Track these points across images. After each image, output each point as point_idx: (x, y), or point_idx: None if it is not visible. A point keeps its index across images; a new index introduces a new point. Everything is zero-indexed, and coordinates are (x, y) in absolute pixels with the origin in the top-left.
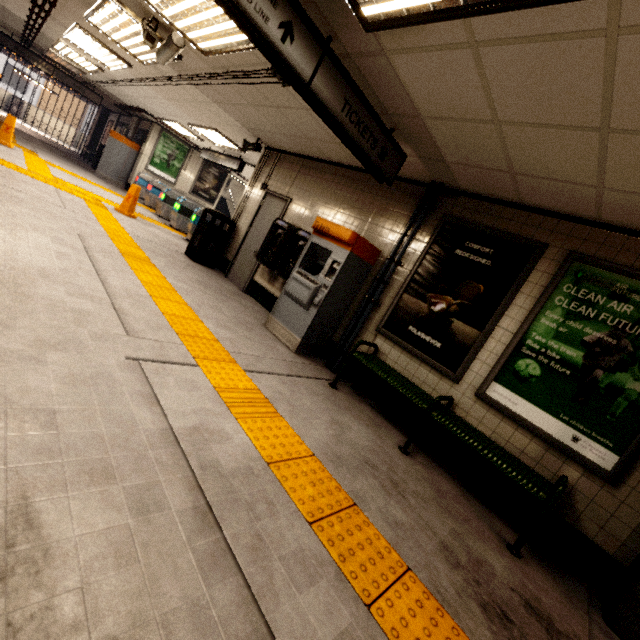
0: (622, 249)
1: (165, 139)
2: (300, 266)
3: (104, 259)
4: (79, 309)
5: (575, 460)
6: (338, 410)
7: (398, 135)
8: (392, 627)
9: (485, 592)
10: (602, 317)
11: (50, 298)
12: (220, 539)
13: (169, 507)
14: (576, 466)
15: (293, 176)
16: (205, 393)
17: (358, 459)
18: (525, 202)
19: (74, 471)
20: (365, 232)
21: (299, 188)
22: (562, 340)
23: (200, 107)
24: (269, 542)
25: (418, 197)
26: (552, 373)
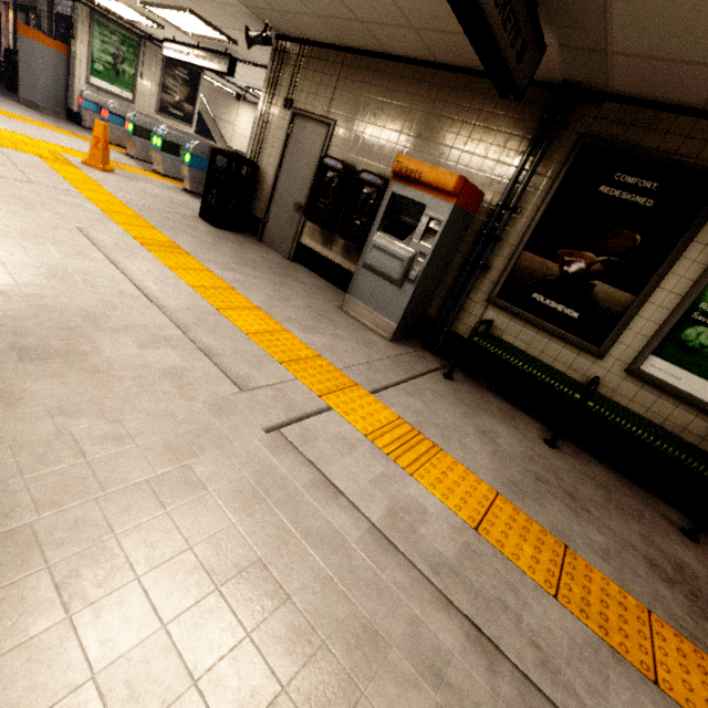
0: None
1: (101, 29)
2: (379, 227)
3: (132, 263)
4: (168, 368)
5: None
6: (472, 412)
7: (540, 13)
8: (684, 698)
9: (704, 604)
10: None
11: (128, 363)
12: (512, 669)
13: (448, 651)
14: None
15: (331, 83)
16: (363, 449)
17: (528, 477)
18: None
19: (343, 651)
20: (458, 166)
21: (344, 103)
22: None
23: None
24: (545, 646)
25: (538, 107)
26: None
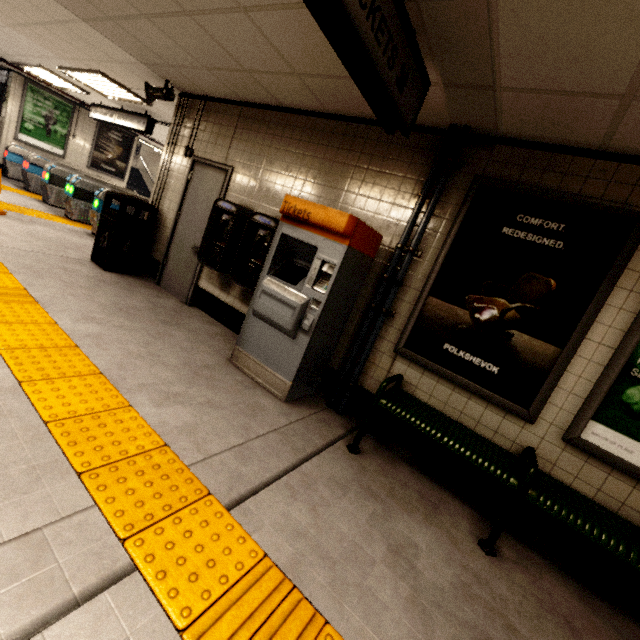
0: None
1: (34, 95)
2: (269, 271)
3: None
4: None
5: None
6: (383, 508)
7: (420, 43)
8: None
9: None
10: None
11: None
12: None
13: None
14: None
15: (229, 133)
16: None
17: None
18: (613, 147)
19: None
20: (353, 209)
21: (241, 150)
22: None
23: (65, 33)
24: None
25: (429, 151)
26: None
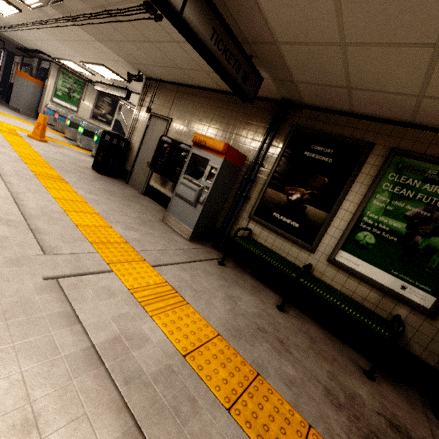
0: (431, 144)
1: (63, 75)
2: (185, 173)
3: (19, 182)
4: None
5: (404, 303)
6: (229, 285)
7: (256, 61)
8: None
9: (363, 425)
10: (419, 196)
11: None
12: None
13: None
14: (405, 306)
15: (171, 100)
16: (121, 297)
17: (251, 327)
18: (355, 111)
19: None
20: (232, 142)
21: (177, 110)
22: (390, 216)
23: (87, 46)
24: None
25: (271, 112)
26: (384, 241)
